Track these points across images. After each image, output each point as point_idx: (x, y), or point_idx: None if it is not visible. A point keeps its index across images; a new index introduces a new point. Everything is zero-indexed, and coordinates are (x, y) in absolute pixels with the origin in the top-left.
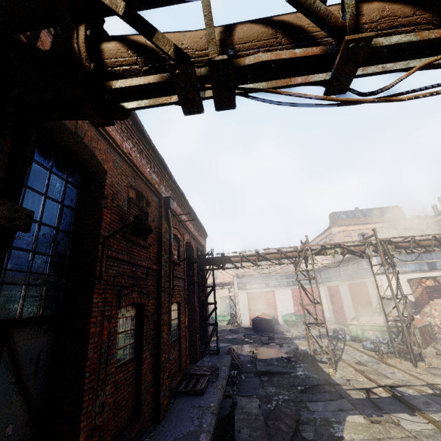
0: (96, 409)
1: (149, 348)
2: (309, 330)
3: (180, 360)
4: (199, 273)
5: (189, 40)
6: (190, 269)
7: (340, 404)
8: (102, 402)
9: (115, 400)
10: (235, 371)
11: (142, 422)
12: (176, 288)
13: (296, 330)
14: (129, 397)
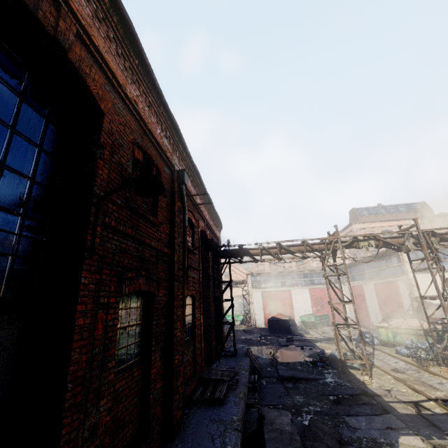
0: (85, 434)
1: (160, 348)
2: (338, 332)
3: (194, 363)
4: (214, 266)
5: None
6: (205, 261)
7: (387, 420)
8: (94, 423)
9: (114, 416)
10: (255, 376)
11: (150, 442)
12: (190, 279)
13: (316, 332)
14: (133, 410)
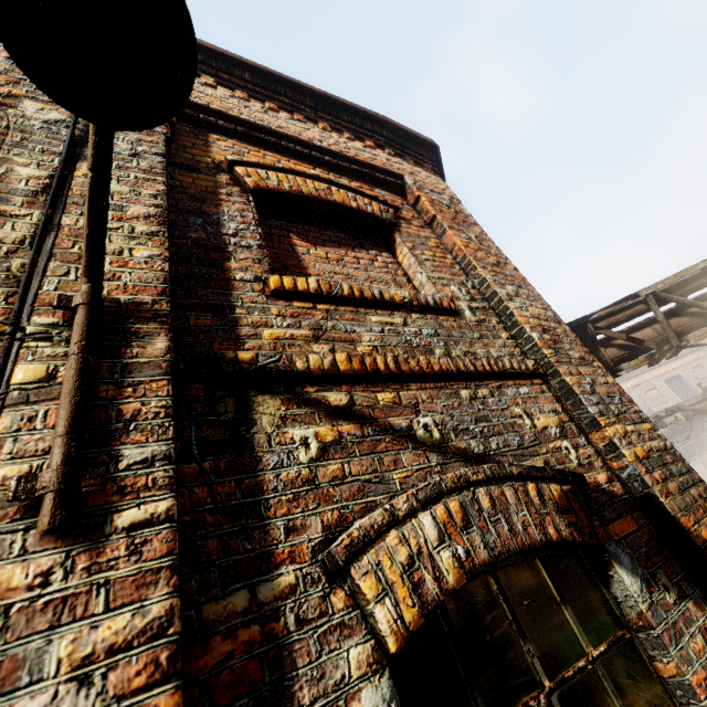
0: None
1: None
2: None
3: None
4: None
5: (648, 335)
6: None
7: None
8: None
9: None
10: None
11: None
12: None
13: None
14: None
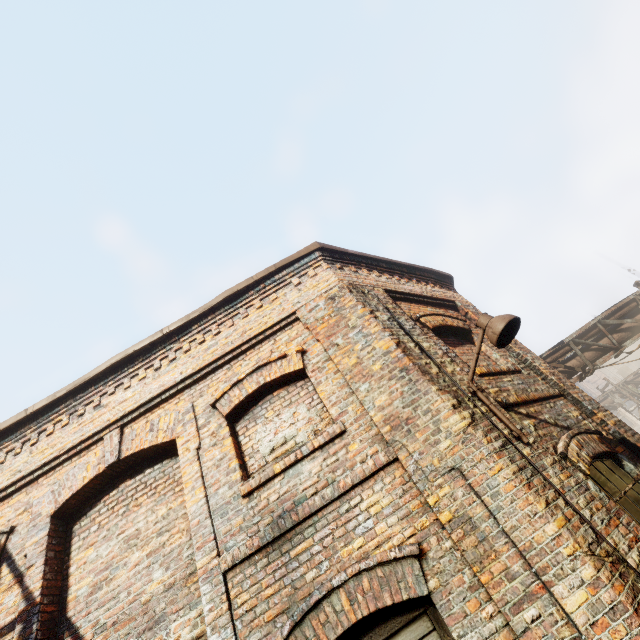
0: None
1: None
2: None
3: None
4: None
5: (574, 363)
6: None
7: None
8: None
9: None
10: None
11: None
12: None
13: None
14: None
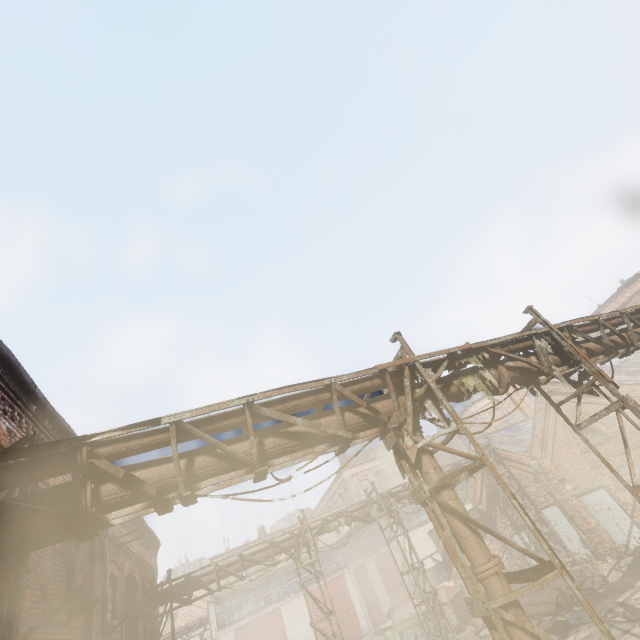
0: None
1: None
2: None
3: None
4: (146, 626)
5: (165, 473)
6: (131, 626)
7: None
8: None
9: None
10: None
11: None
12: None
13: None
14: None
